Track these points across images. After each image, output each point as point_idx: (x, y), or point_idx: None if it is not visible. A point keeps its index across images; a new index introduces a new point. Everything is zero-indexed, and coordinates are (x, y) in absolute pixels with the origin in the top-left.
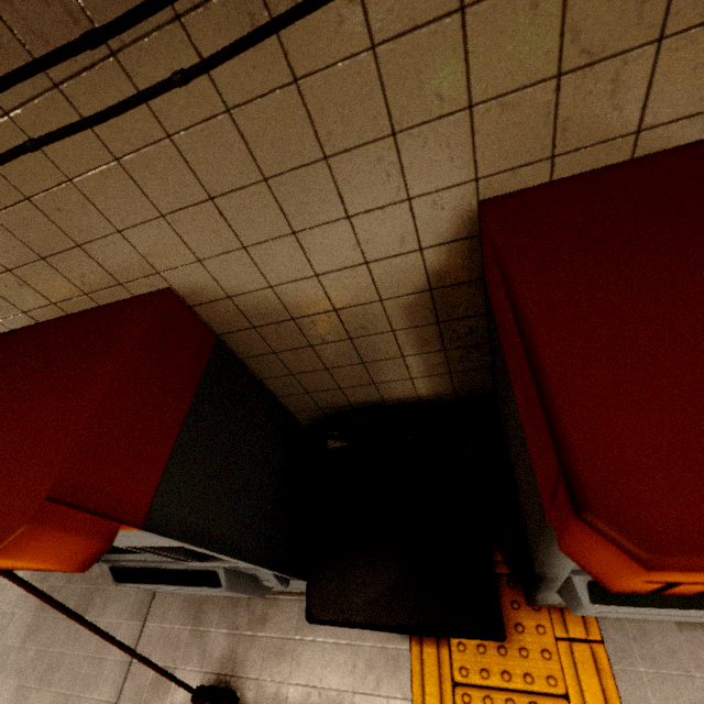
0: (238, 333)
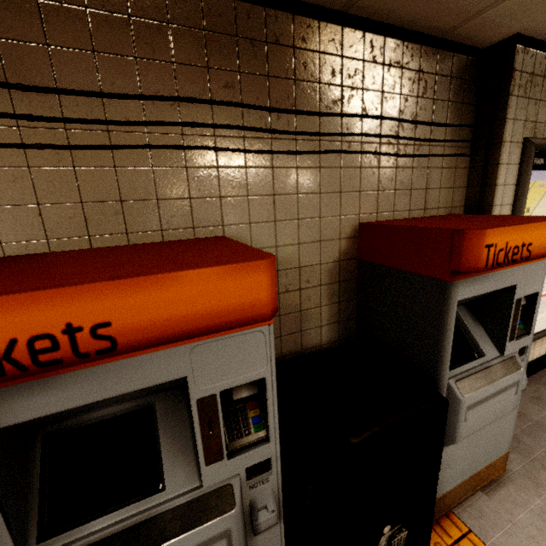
0: None
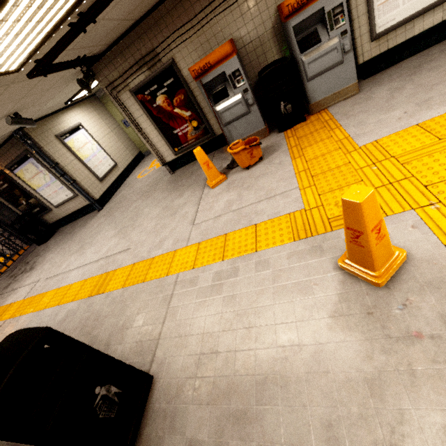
0: (241, 49)
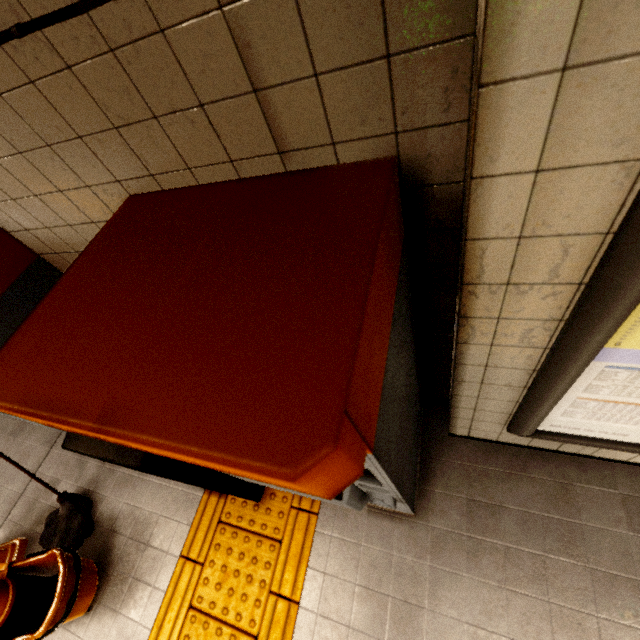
0: (50, 255)
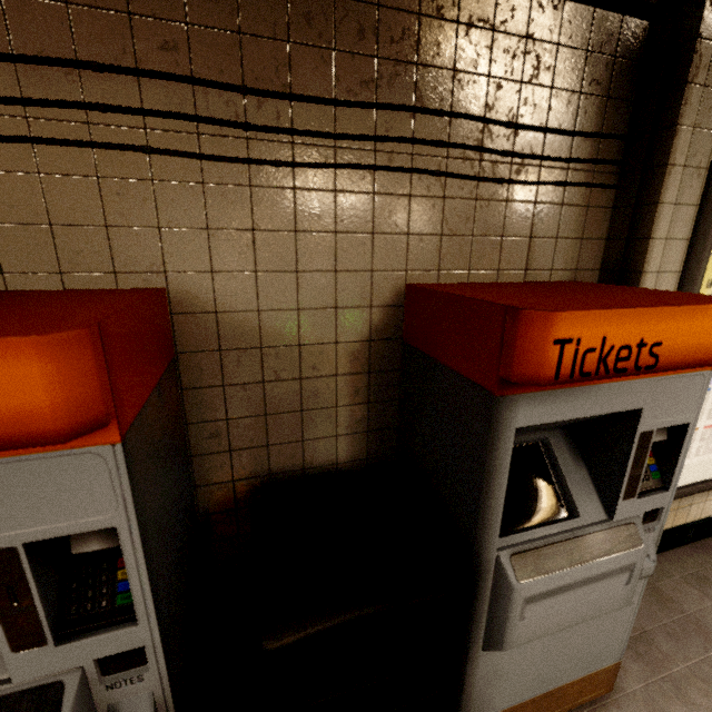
0: (199, 355)
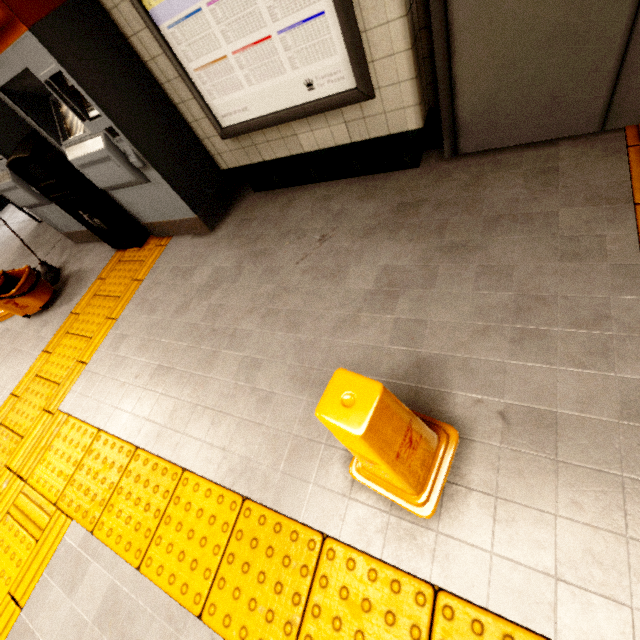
0: None
